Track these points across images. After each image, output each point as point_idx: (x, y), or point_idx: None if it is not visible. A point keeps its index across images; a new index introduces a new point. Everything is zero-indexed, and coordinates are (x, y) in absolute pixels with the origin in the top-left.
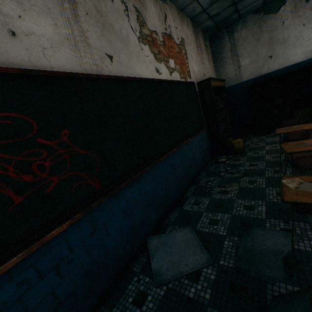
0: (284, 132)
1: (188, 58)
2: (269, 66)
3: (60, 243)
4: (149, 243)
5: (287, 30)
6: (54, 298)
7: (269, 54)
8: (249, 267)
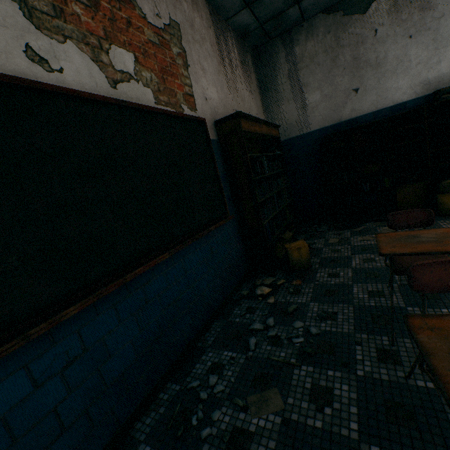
0: (402, 251)
1: (193, 68)
2: (354, 106)
3: None
4: None
5: (382, 45)
6: None
7: (354, 85)
8: None
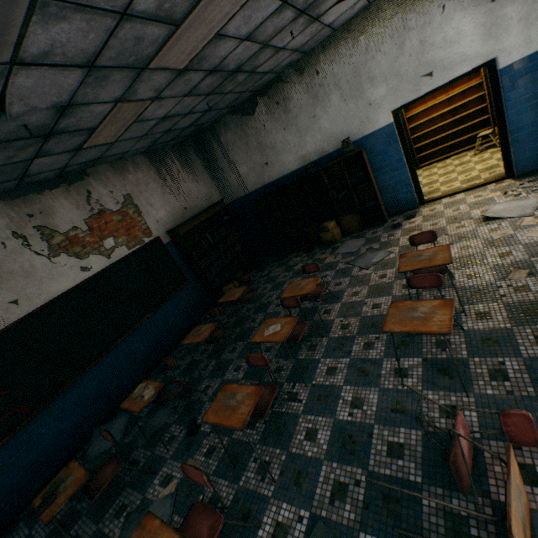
0: (221, 301)
1: (145, 211)
2: (269, 174)
3: (1, 456)
4: (94, 433)
5: (271, 135)
6: (5, 487)
7: (264, 161)
8: (135, 441)
